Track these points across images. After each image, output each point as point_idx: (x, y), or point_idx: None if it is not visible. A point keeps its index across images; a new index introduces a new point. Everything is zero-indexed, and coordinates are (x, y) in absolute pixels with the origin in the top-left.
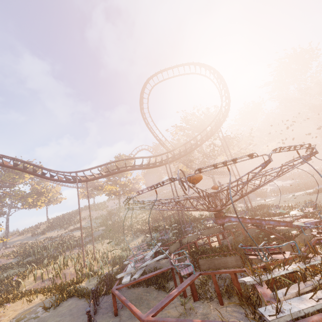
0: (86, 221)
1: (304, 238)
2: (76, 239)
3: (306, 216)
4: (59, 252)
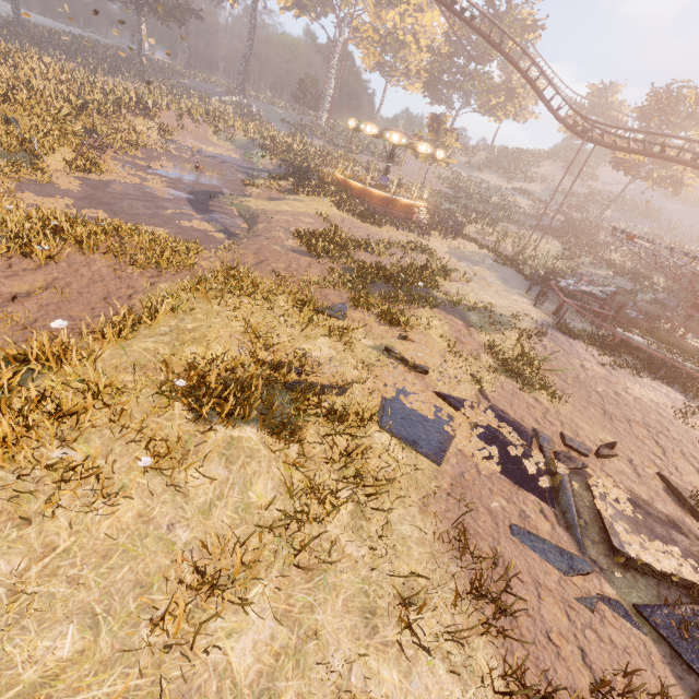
0: (543, 187)
1: None
2: (518, 212)
3: None
4: (496, 216)
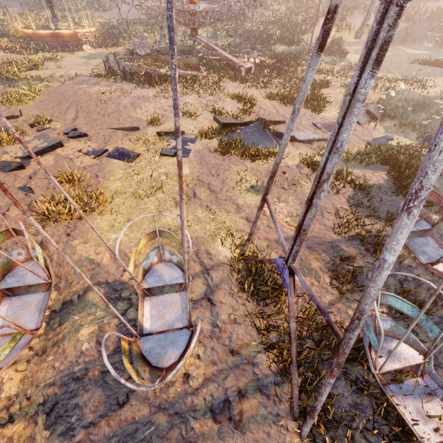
0: None
1: (187, 61)
2: None
3: (270, 65)
4: None
